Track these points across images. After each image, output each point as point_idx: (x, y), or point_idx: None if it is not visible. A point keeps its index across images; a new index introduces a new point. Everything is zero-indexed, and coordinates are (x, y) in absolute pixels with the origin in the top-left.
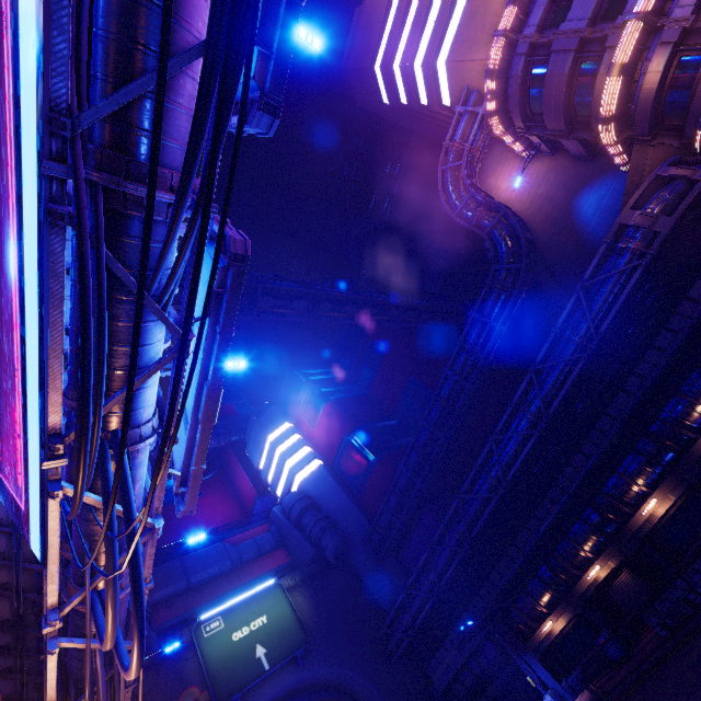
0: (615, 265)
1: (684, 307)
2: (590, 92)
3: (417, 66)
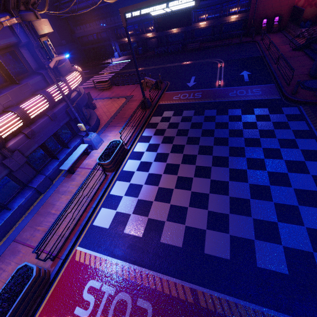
0: None
1: None
2: None
3: None
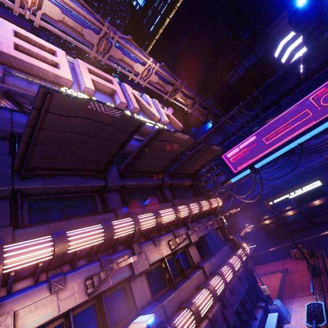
0: (318, 158)
1: (326, 175)
2: None
3: (297, 55)
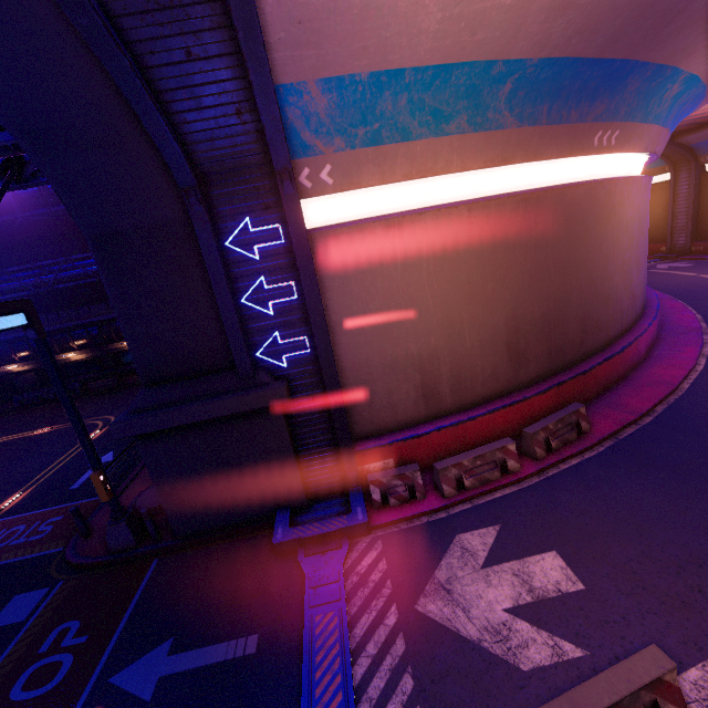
0: None
1: None
2: None
3: None
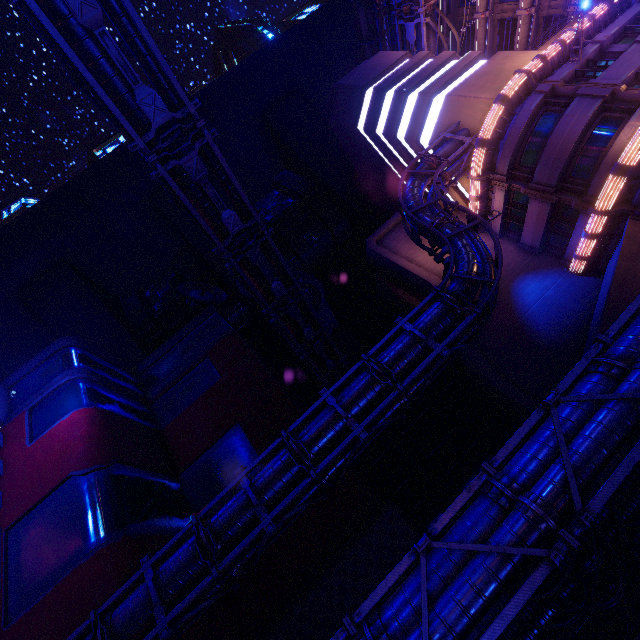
0: None
1: None
2: (603, 148)
3: (412, 97)
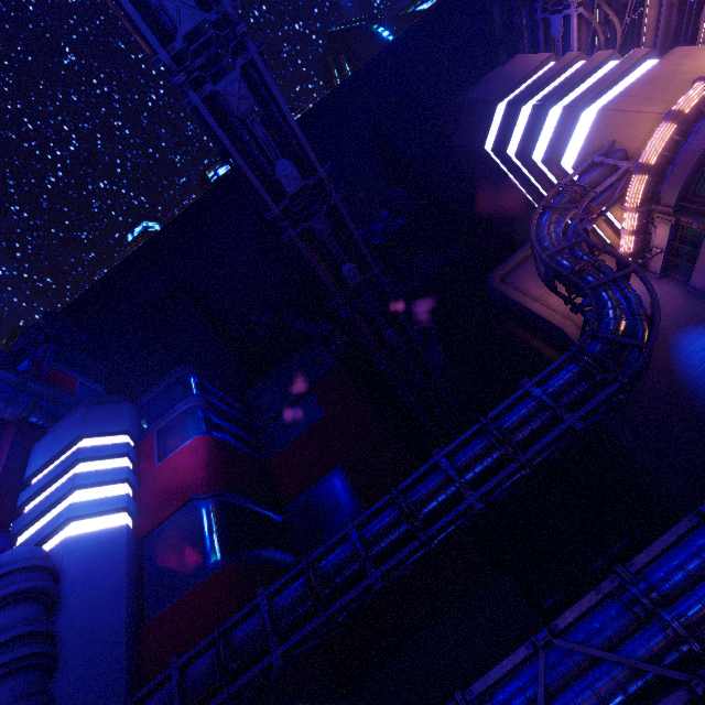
0: None
1: None
2: None
3: (554, 112)
